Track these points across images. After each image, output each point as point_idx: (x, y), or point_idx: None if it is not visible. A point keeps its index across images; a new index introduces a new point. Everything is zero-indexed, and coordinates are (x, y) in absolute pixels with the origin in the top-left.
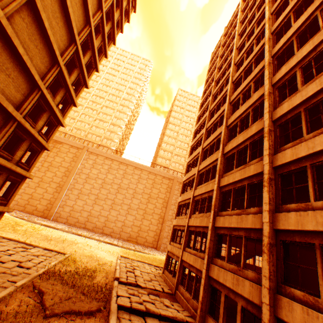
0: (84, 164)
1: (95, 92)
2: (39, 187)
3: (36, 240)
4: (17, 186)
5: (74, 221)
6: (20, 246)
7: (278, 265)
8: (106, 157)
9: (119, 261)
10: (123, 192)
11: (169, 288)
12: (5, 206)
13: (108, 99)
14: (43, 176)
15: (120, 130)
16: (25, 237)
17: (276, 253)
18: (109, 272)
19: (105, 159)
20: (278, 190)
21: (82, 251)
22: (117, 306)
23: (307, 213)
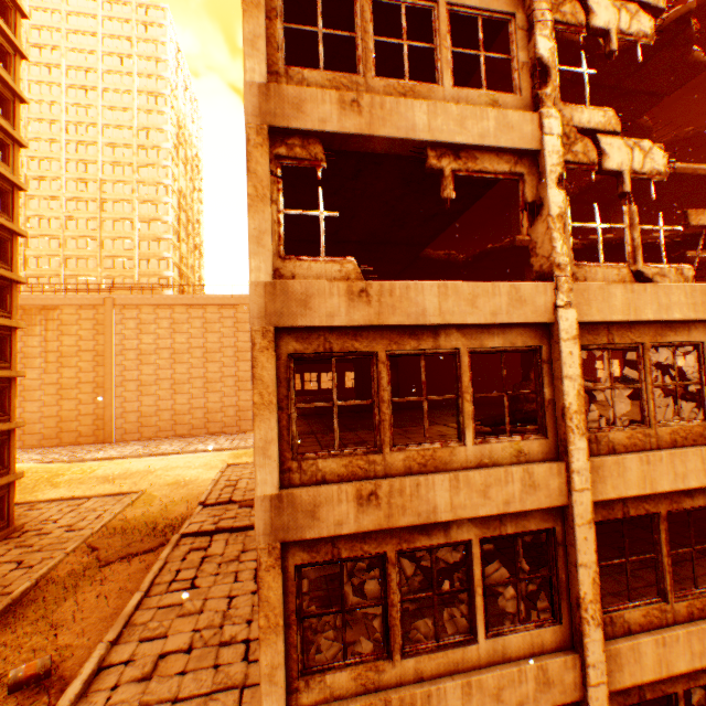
0: (122, 333)
1: (67, 154)
2: (64, 401)
3: (92, 488)
4: (9, 445)
5: (155, 432)
6: (68, 505)
7: None
8: (156, 305)
9: (219, 476)
10: (217, 358)
11: None
12: (10, 474)
13: (106, 162)
14: (59, 380)
15: (167, 228)
16: (74, 490)
17: None
18: (199, 497)
19: (157, 310)
20: None
21: (163, 479)
22: (180, 535)
23: None
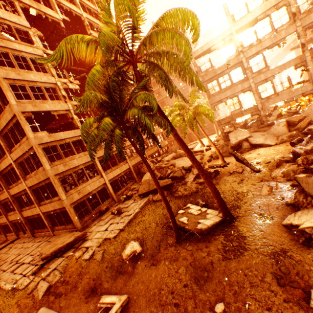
0: None
1: None
2: None
3: None
4: None
5: None
6: None
7: (19, 205)
8: None
9: None
10: None
11: (4, 240)
12: None
13: None
14: None
15: None
16: None
17: (17, 202)
18: None
19: None
20: (6, 181)
21: None
22: None
23: (14, 188)
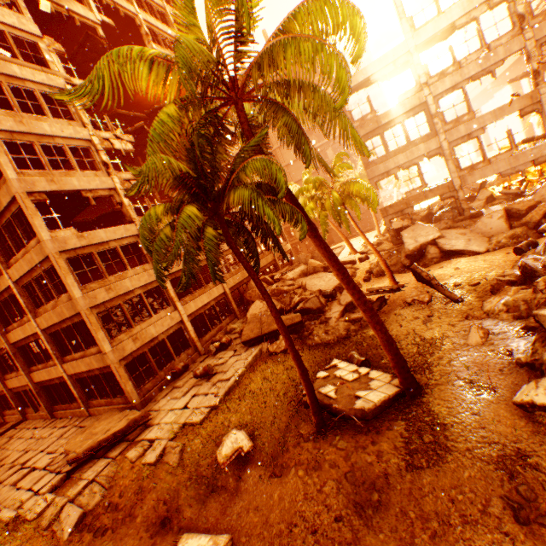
0: None
1: None
2: None
3: None
4: None
5: None
6: None
7: (25, 360)
8: None
9: None
10: None
11: None
12: None
13: None
14: None
15: None
16: None
17: (22, 355)
18: None
19: None
20: (1, 318)
21: None
22: None
23: (15, 331)
